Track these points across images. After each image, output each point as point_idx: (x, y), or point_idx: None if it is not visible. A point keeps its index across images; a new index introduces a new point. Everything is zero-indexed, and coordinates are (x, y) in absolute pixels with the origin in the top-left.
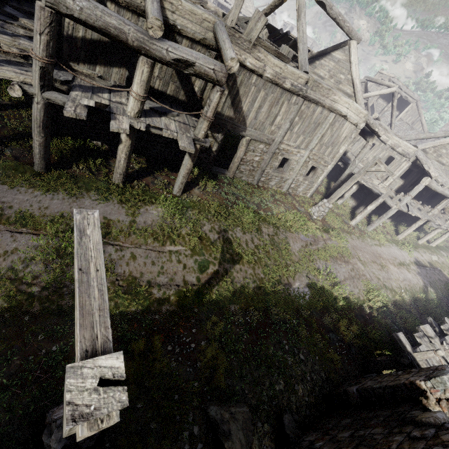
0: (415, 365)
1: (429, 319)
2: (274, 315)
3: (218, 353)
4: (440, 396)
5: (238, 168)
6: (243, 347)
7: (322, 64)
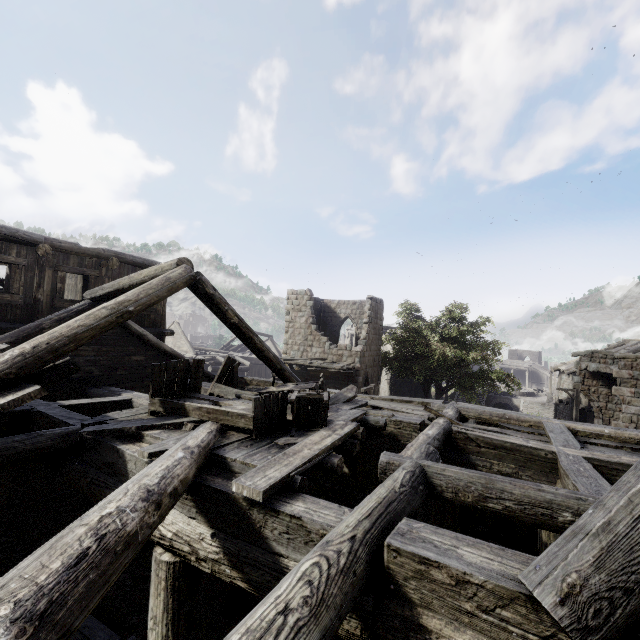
0: None
1: None
2: None
3: None
4: None
5: None
6: None
7: None
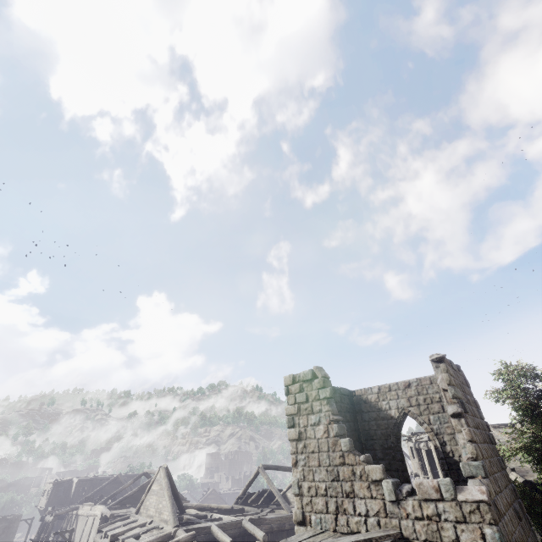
0: None
1: None
2: None
3: None
4: None
5: None
6: None
7: None
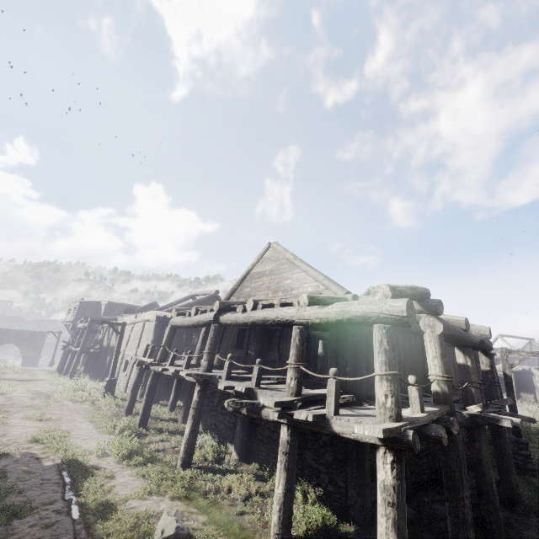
0: None
1: None
2: None
3: None
4: None
5: None
6: None
7: None
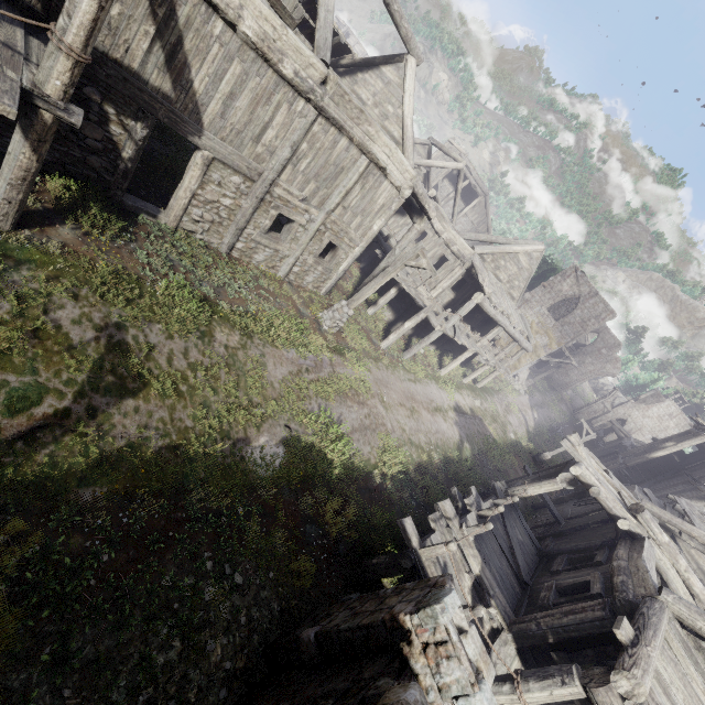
0: (419, 568)
1: (453, 490)
2: (197, 502)
3: (3, 611)
4: (429, 638)
5: (188, 212)
6: (92, 583)
7: (366, 80)
